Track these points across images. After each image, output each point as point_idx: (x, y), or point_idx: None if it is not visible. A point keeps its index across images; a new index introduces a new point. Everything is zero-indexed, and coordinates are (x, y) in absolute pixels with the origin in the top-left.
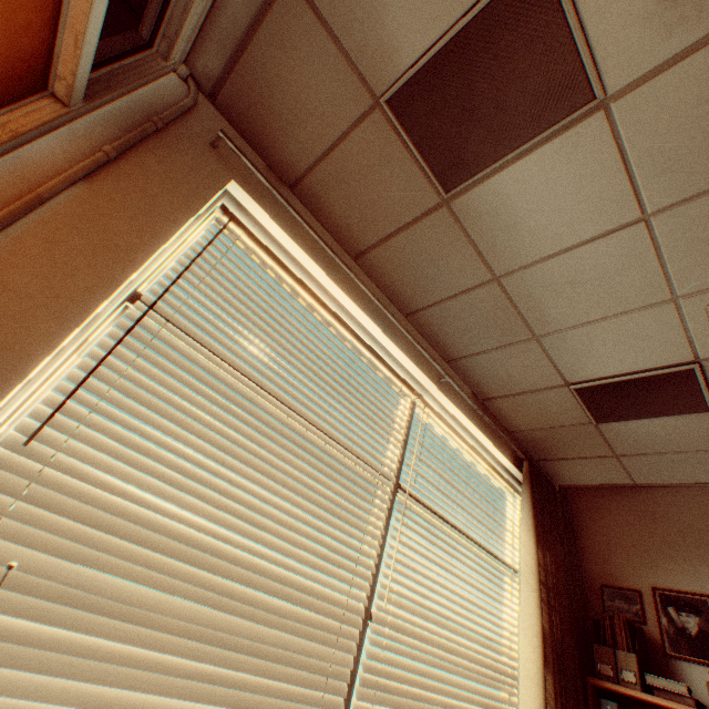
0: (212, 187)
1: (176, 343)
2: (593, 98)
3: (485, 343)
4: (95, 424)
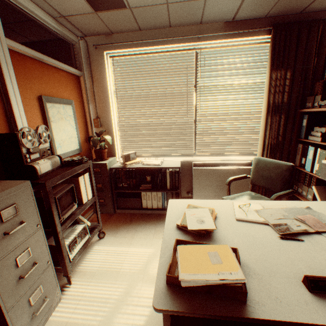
0: (103, 60)
1: (124, 95)
2: None
3: (198, 13)
4: (124, 115)
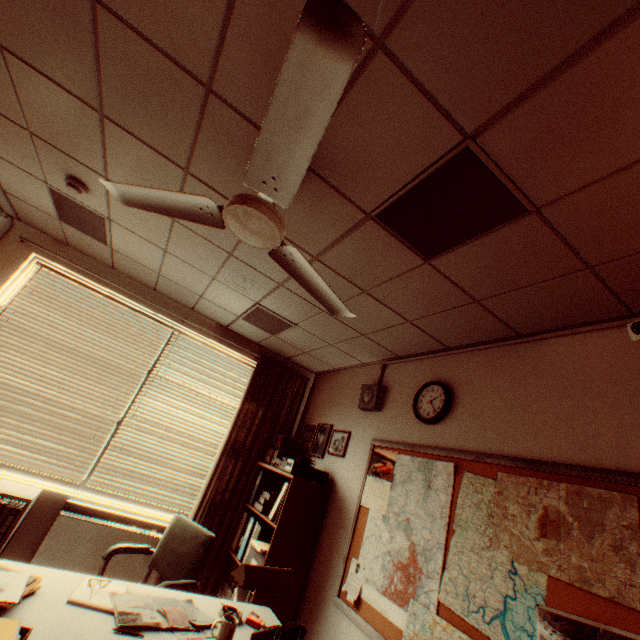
0: (23, 260)
1: (17, 323)
2: (105, 218)
3: (192, 300)
4: None
